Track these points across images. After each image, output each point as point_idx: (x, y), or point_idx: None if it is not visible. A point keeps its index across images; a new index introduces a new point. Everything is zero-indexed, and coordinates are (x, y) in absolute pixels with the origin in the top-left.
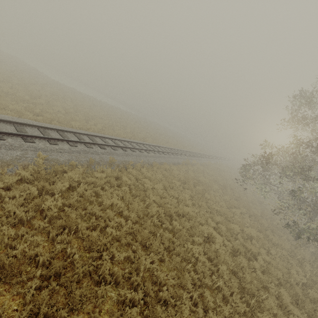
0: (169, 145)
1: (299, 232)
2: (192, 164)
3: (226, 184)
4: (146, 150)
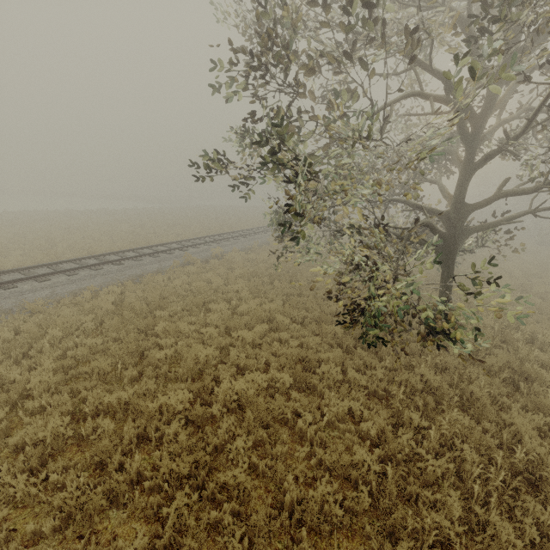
0: (173, 238)
1: (362, 334)
2: (213, 257)
3: (290, 267)
4: (38, 277)
